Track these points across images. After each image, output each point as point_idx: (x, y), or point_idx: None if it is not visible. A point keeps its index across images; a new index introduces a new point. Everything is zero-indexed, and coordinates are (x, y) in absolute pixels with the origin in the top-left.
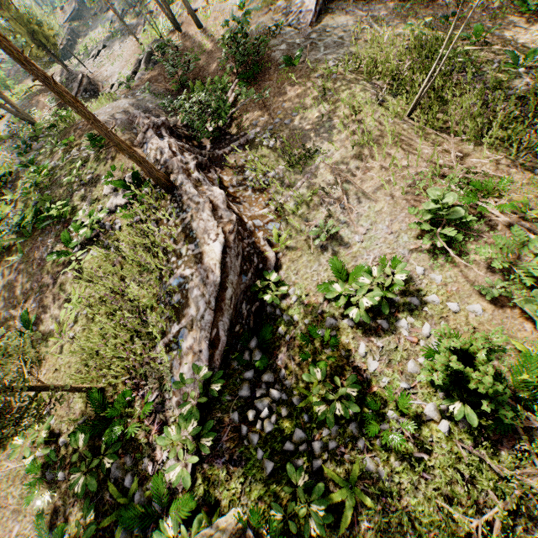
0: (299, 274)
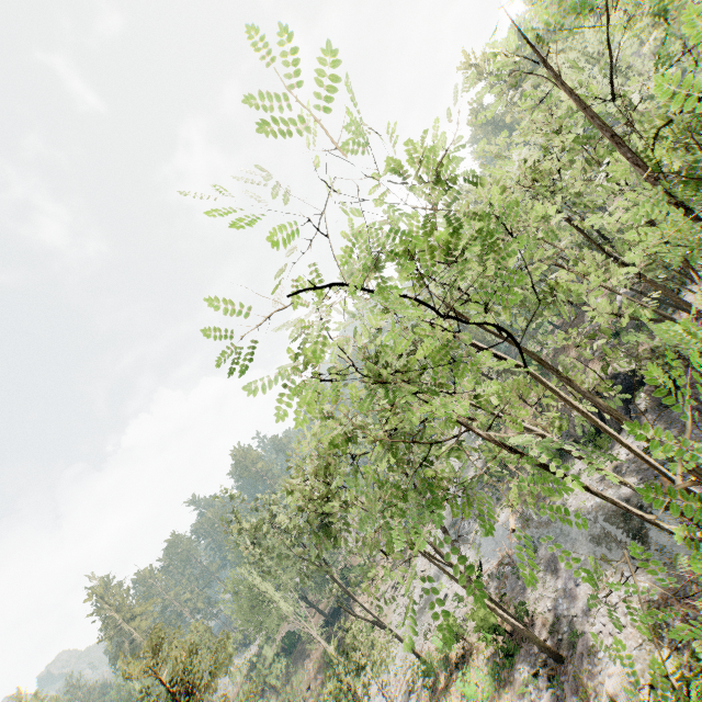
0: None
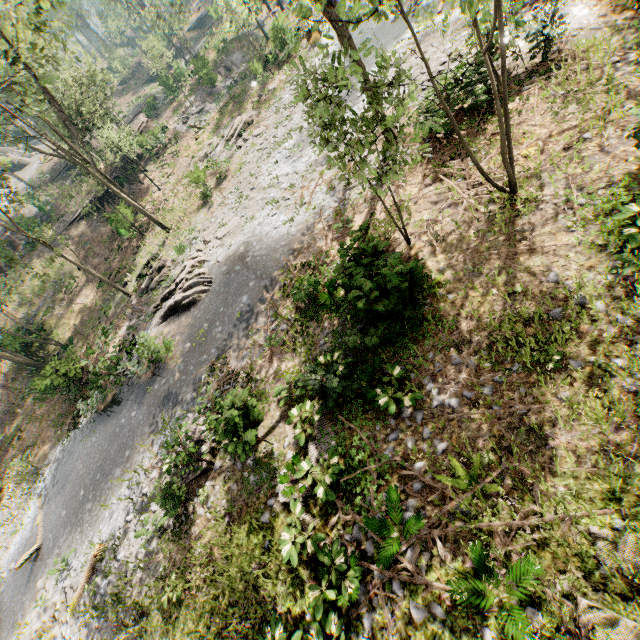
0: None
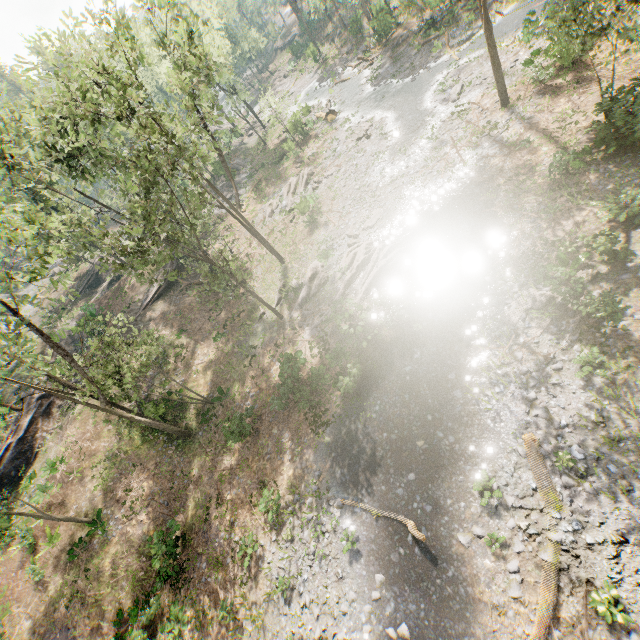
0: (36, 465)
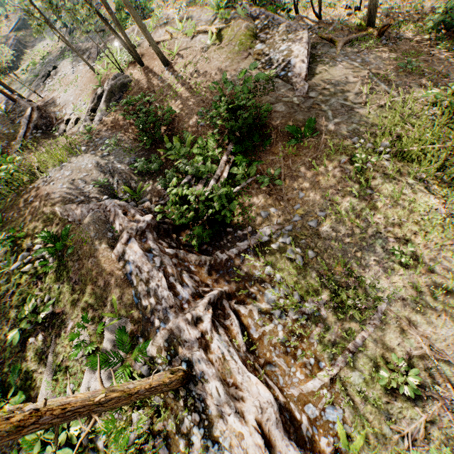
0: None
